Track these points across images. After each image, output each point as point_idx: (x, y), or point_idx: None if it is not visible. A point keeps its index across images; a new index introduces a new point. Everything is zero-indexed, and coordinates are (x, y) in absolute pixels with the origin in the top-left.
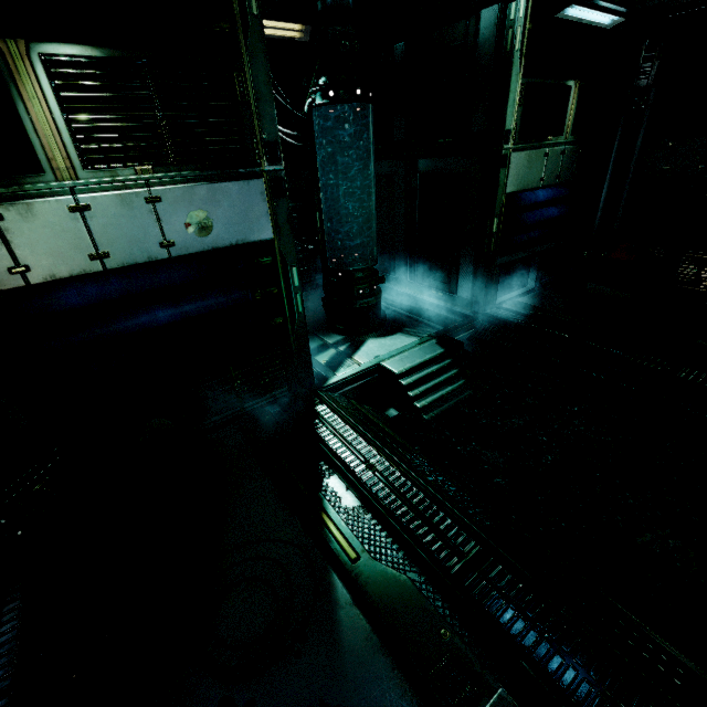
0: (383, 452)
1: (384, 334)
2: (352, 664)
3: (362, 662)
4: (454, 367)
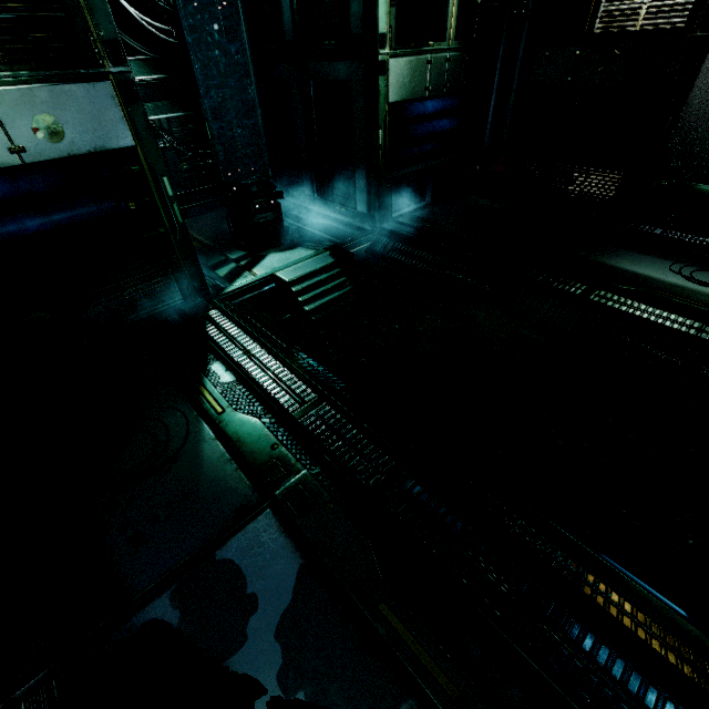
0: (260, 341)
1: (286, 248)
2: (208, 471)
3: (215, 469)
4: (344, 275)
